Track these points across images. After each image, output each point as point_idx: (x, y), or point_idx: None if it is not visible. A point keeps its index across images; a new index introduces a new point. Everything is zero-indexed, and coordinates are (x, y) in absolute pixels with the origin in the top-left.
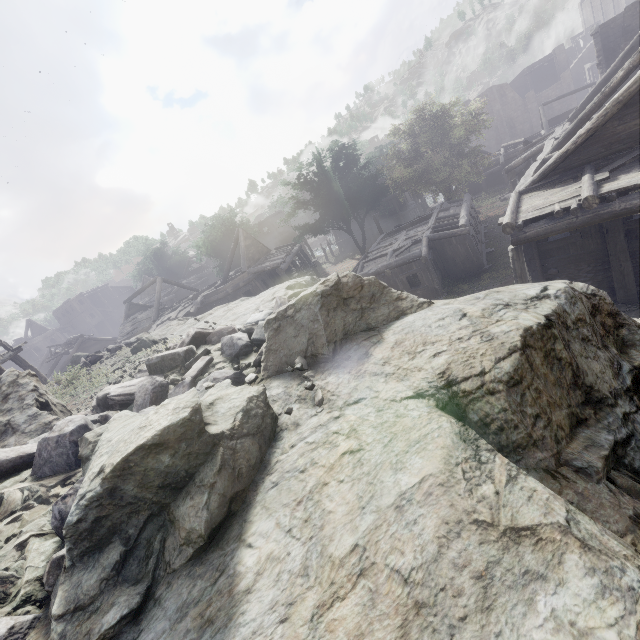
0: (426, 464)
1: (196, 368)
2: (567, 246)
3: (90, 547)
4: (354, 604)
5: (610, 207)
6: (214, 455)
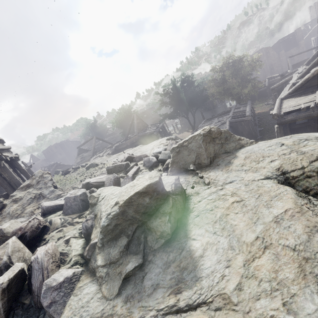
0: (285, 204)
1: (133, 171)
2: (306, 127)
3: (111, 238)
4: (267, 259)
5: None
6: (168, 200)
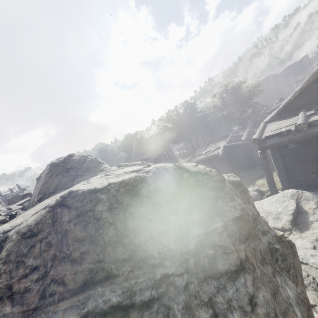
0: None
1: (17, 204)
2: (297, 152)
3: None
4: None
5: (315, 129)
6: None
